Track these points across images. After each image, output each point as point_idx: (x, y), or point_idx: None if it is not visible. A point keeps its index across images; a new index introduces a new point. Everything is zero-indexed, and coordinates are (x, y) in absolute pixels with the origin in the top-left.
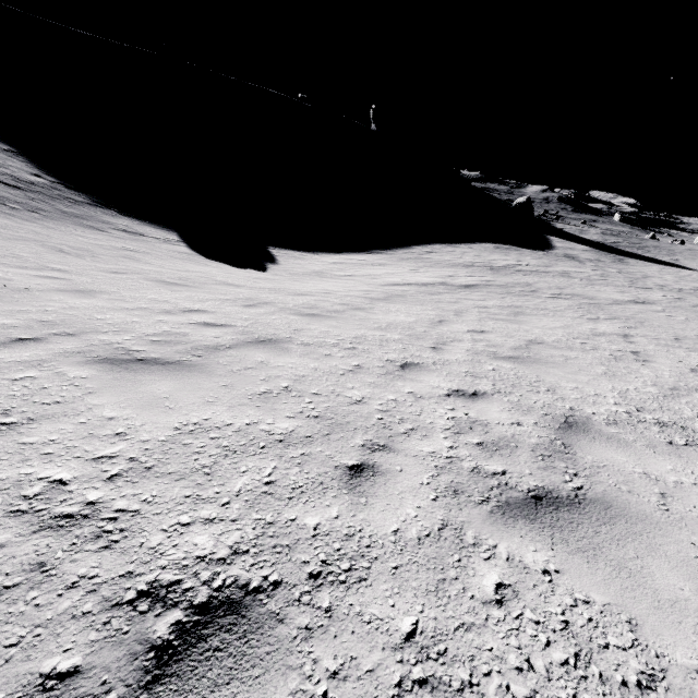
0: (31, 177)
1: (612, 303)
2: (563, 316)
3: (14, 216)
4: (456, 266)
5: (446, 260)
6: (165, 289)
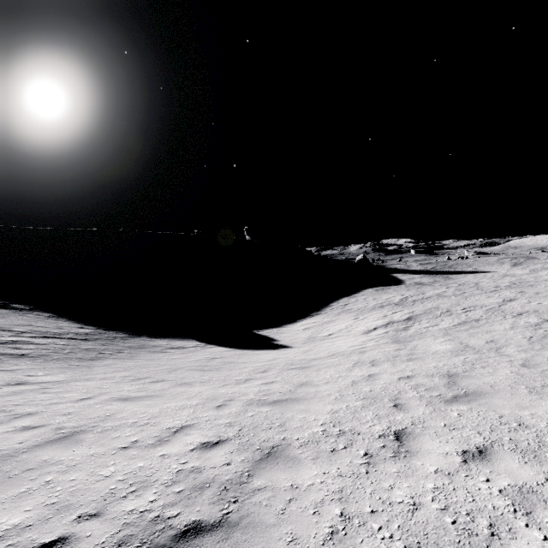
0: (80, 330)
1: (499, 305)
2: (498, 320)
3: (122, 358)
4: (375, 309)
5: (362, 306)
6: (312, 371)
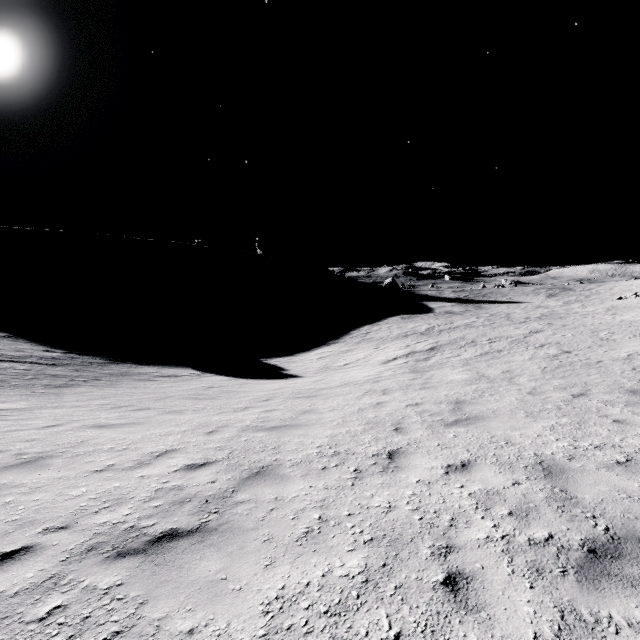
0: (46, 353)
1: (525, 337)
2: (519, 351)
3: (100, 386)
4: (398, 338)
5: (385, 335)
6: (319, 400)
